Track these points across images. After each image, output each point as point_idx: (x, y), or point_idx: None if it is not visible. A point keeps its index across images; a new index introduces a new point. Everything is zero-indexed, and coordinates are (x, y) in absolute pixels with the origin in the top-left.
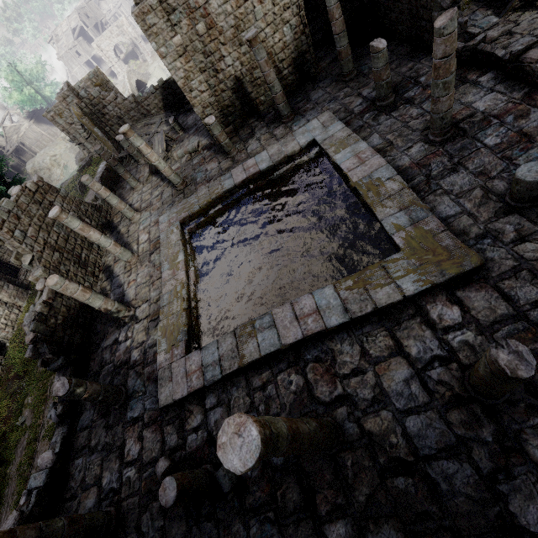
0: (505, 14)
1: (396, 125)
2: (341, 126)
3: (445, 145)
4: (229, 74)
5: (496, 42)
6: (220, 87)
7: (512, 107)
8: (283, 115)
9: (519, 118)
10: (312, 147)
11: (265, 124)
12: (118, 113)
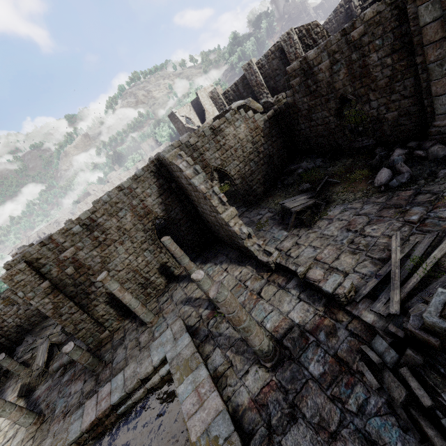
0: (290, 230)
1: (233, 337)
2: (188, 340)
3: (276, 371)
4: (101, 292)
5: (290, 251)
6: (93, 303)
7: (319, 320)
8: (146, 322)
9: (329, 336)
10: (167, 361)
11: (135, 327)
12: (18, 322)
